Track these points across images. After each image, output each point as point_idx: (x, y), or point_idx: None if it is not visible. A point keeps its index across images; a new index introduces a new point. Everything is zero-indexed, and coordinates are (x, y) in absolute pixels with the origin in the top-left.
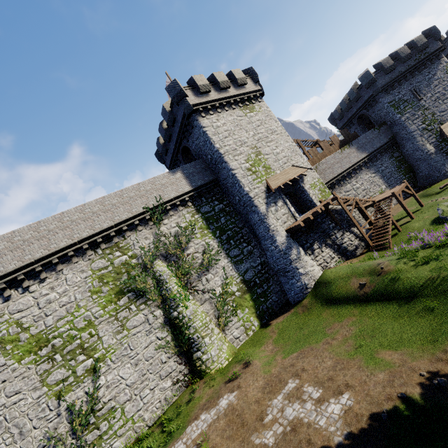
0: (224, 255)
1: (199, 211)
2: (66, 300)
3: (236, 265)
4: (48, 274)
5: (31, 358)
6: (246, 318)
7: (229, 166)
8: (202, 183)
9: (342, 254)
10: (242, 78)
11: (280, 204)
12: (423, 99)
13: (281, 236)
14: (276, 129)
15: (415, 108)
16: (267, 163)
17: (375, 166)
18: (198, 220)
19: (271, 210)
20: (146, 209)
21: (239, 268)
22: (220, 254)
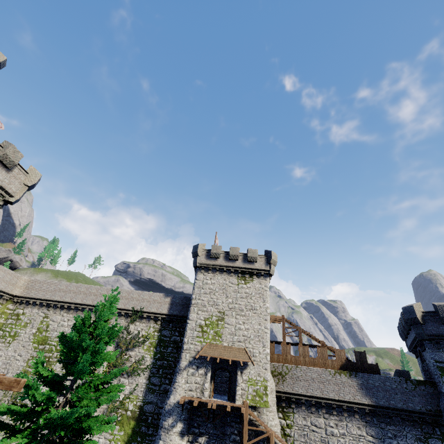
0: (147, 375)
1: (160, 331)
2: (67, 330)
3: (147, 391)
4: (74, 312)
5: (36, 345)
6: (116, 438)
7: (189, 315)
8: (177, 313)
9: None
10: (253, 257)
11: (201, 372)
12: None
13: (174, 397)
14: (258, 307)
15: None
16: (221, 330)
17: (381, 429)
18: (154, 337)
19: (189, 370)
20: (132, 309)
21: (147, 395)
22: (146, 372)
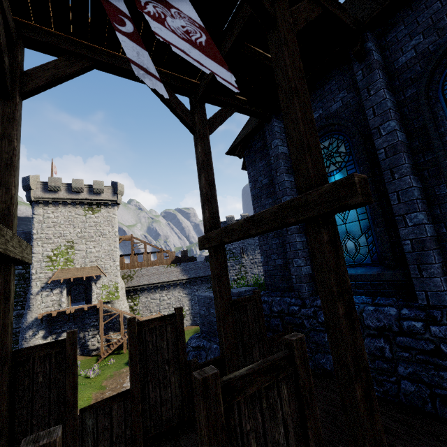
0: None
1: None
2: None
3: None
4: None
5: None
6: None
7: (33, 249)
8: None
9: (83, 349)
10: (99, 189)
11: (56, 292)
12: (245, 257)
13: (31, 316)
14: (107, 233)
15: (236, 262)
16: (72, 257)
17: (191, 289)
18: None
19: (43, 294)
20: None
21: None
22: None
